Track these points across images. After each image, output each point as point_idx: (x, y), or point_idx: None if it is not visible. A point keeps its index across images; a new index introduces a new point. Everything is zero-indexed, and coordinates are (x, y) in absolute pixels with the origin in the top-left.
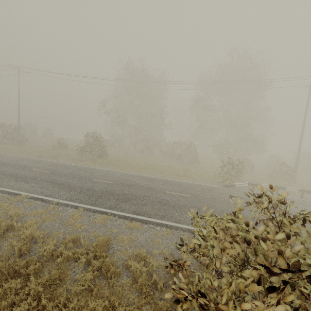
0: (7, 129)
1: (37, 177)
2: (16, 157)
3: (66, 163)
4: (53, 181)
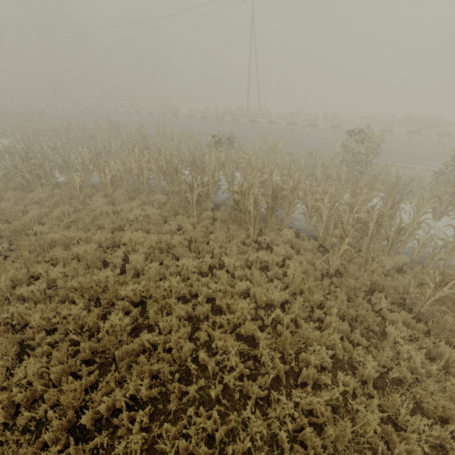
0: None
1: None
2: None
3: None
4: None
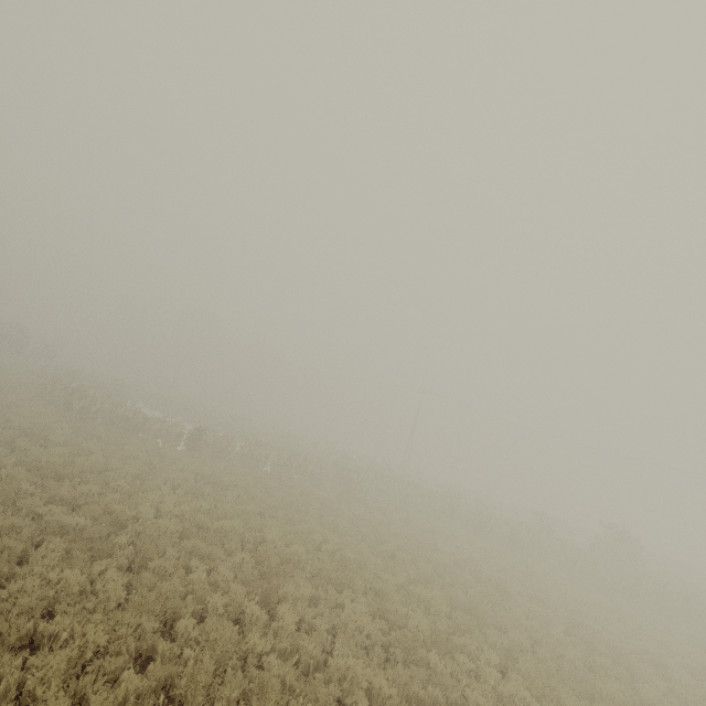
0: None
1: None
2: None
3: None
4: None
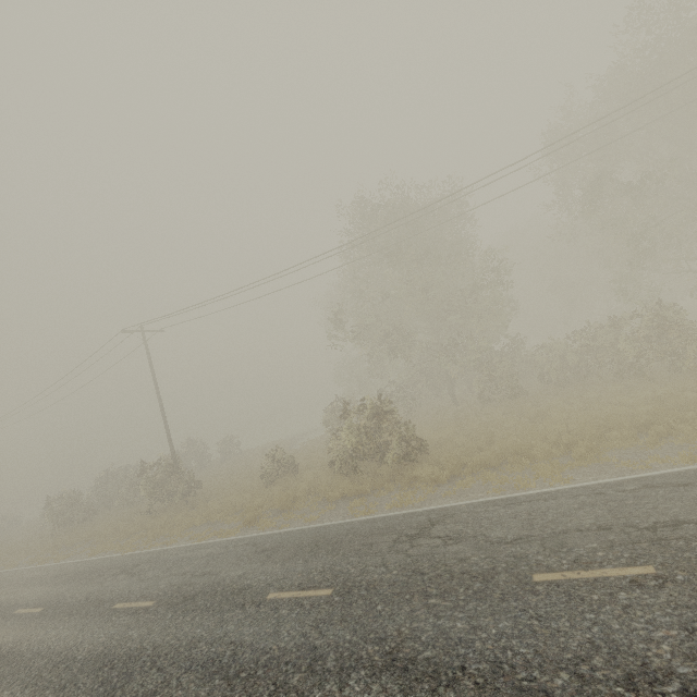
0: (151, 472)
1: (314, 643)
2: (196, 551)
3: (341, 521)
4: (396, 656)
